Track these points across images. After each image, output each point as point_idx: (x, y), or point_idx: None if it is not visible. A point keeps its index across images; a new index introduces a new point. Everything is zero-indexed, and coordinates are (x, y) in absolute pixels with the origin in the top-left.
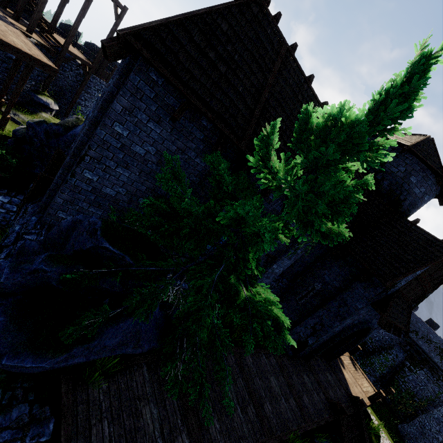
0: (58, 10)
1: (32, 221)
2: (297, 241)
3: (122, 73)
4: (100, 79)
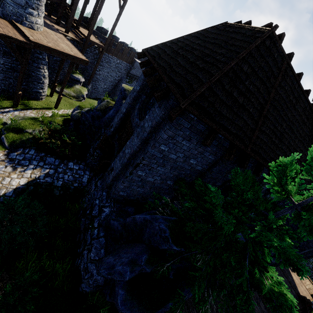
0: (82, 11)
1: (104, 196)
2: (270, 194)
3: (167, 110)
4: (108, 54)
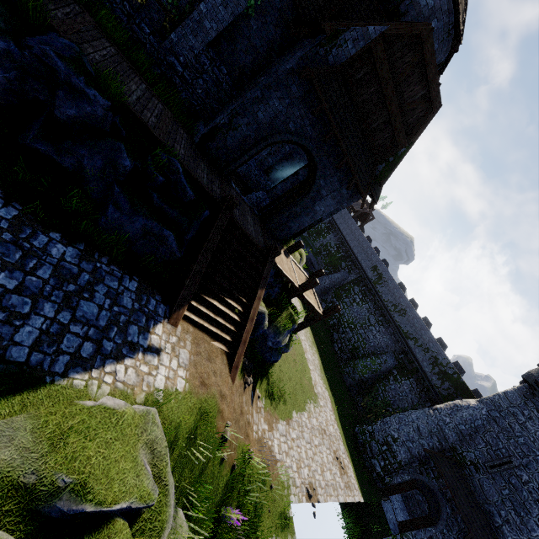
0: None
1: None
2: None
3: None
4: None
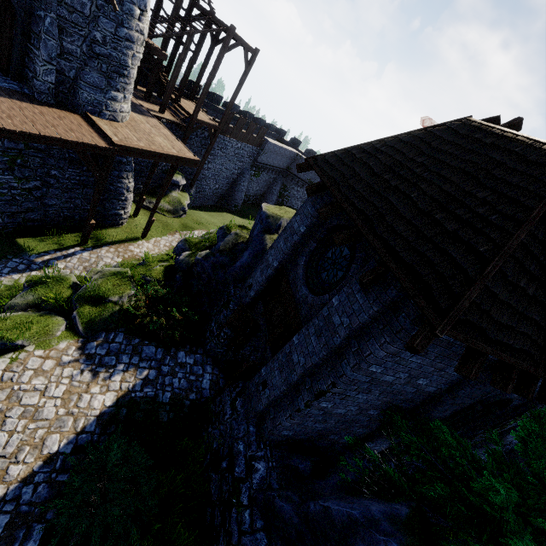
0: (185, 75)
1: (252, 434)
2: None
3: (383, 305)
4: (224, 136)
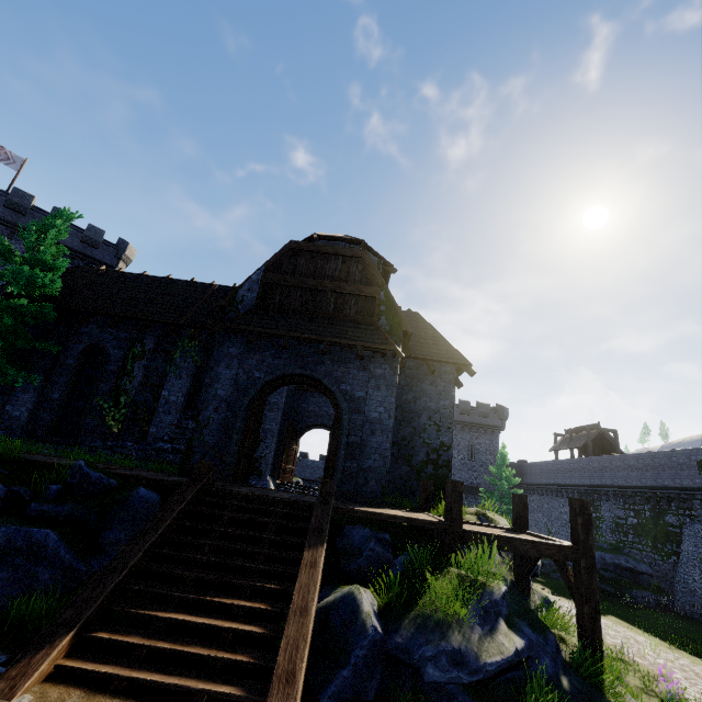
0: None
1: None
2: (170, 354)
3: None
4: None
